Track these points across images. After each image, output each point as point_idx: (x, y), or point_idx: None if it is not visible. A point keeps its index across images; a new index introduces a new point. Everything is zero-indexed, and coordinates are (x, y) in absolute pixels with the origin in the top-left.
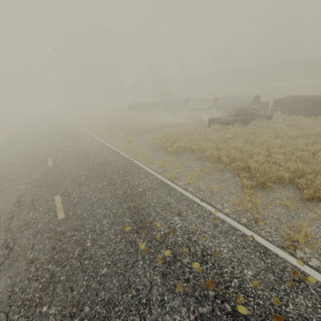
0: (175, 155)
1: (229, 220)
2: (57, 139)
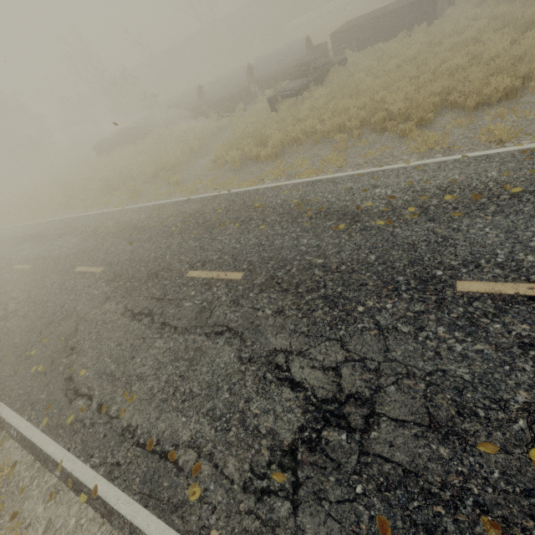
0: (277, 158)
1: (428, 161)
2: (34, 251)
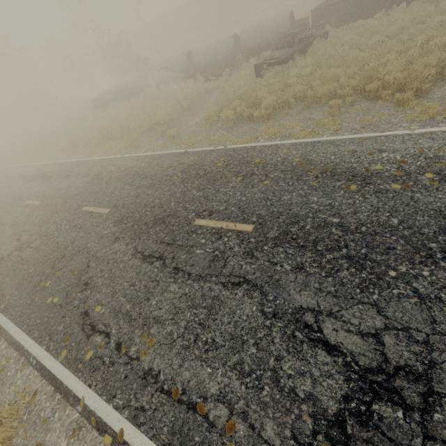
0: (269, 119)
1: (435, 129)
2: (42, 189)
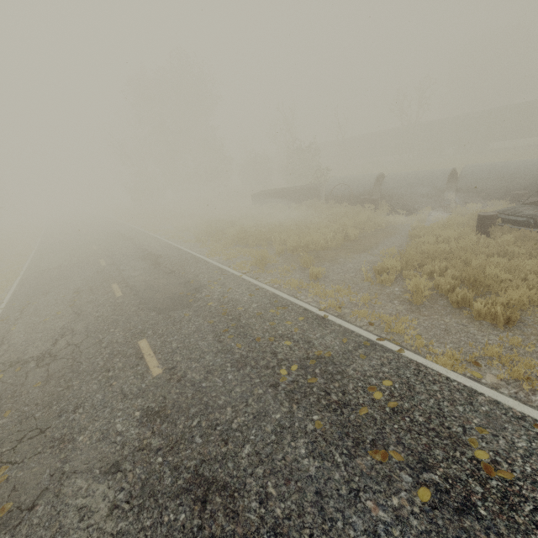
0: (506, 326)
1: None
2: (139, 276)
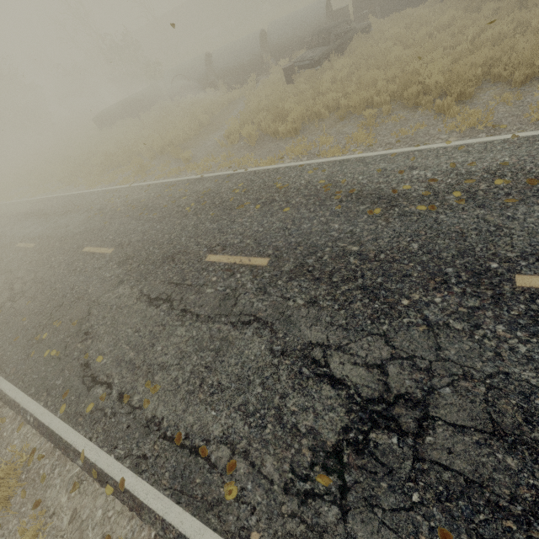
0: (297, 135)
1: (472, 141)
2: (37, 229)
